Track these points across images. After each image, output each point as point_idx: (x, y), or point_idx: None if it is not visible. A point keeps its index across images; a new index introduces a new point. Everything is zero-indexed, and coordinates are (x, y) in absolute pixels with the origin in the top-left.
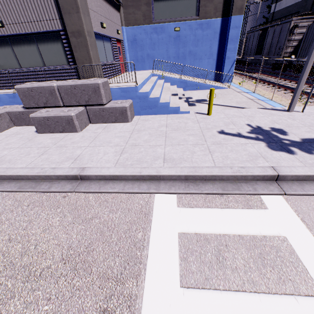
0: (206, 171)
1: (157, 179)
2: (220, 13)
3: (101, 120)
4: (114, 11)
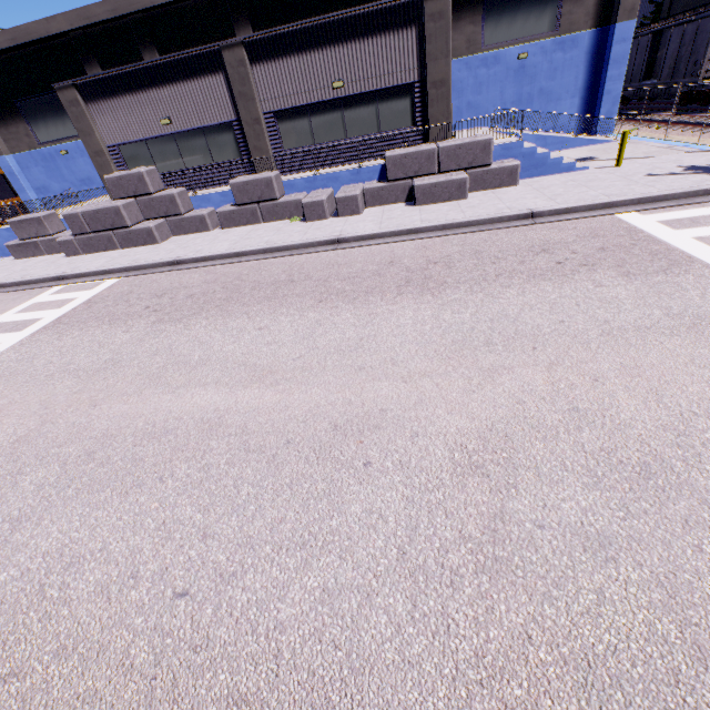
0: (658, 193)
1: (609, 207)
2: (594, 20)
3: (480, 187)
4: None
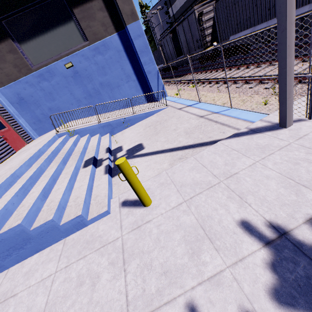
0: None
1: None
2: (111, 27)
3: None
4: None
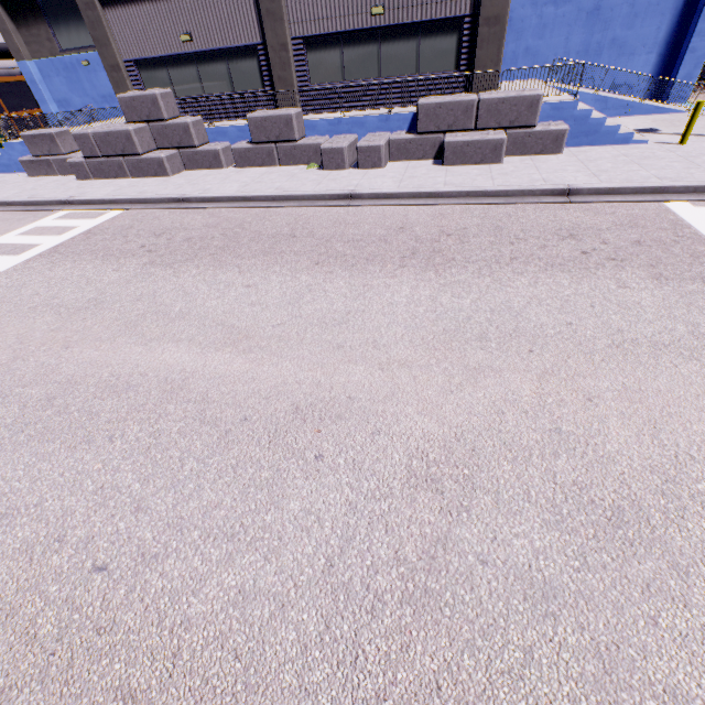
0: None
1: (659, 192)
2: None
3: (519, 152)
4: None
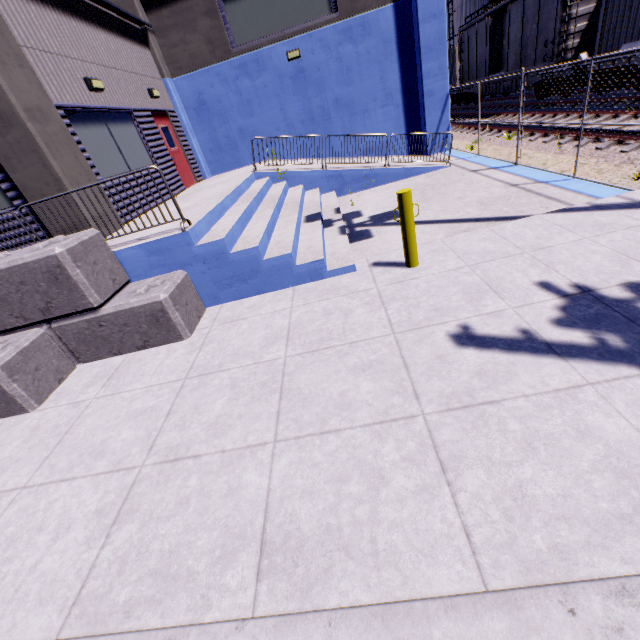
0: None
1: None
2: None
3: (105, 350)
4: (130, 45)
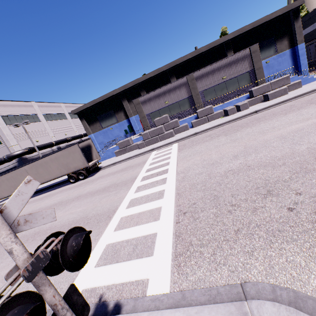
0: None
1: None
2: (289, 47)
3: (288, 91)
4: None
